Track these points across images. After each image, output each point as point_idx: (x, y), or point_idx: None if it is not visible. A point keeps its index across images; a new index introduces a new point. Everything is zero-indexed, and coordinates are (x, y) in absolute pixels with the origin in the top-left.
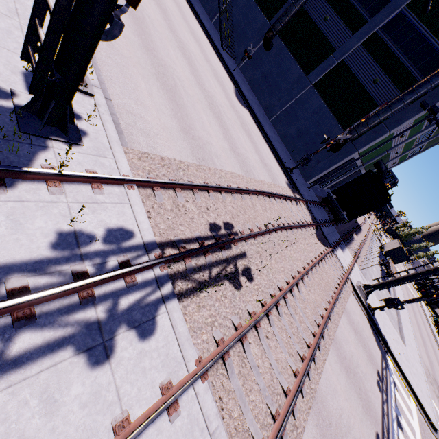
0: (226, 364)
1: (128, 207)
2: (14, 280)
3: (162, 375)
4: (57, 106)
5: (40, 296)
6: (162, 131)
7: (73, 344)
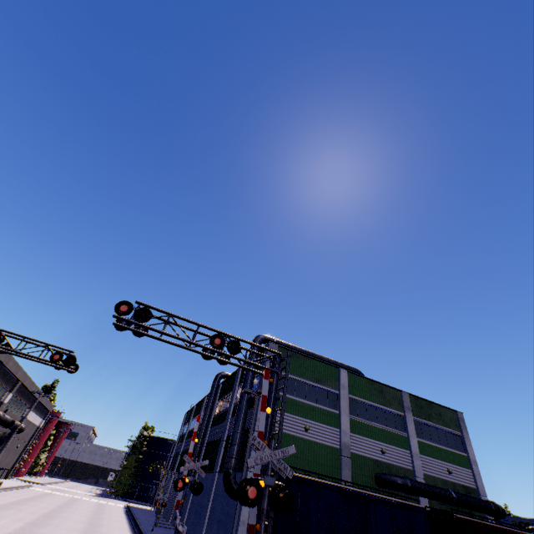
0: None
1: None
2: None
3: None
4: None
5: None
6: None
7: None
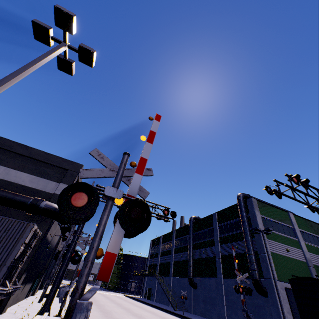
0: None
1: None
2: None
3: None
4: (45, 309)
5: None
6: None
7: None
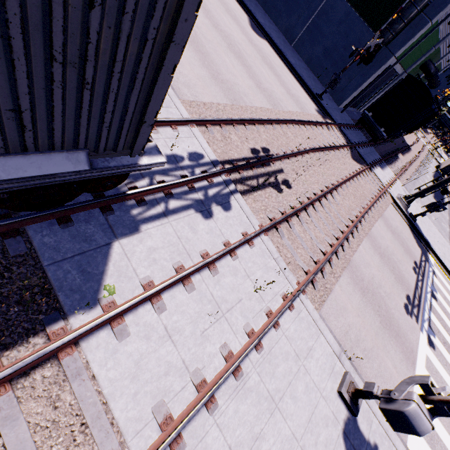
0: (278, 231)
1: (195, 139)
2: (157, 178)
3: (241, 229)
4: None
5: (173, 183)
6: (198, 81)
7: (193, 208)
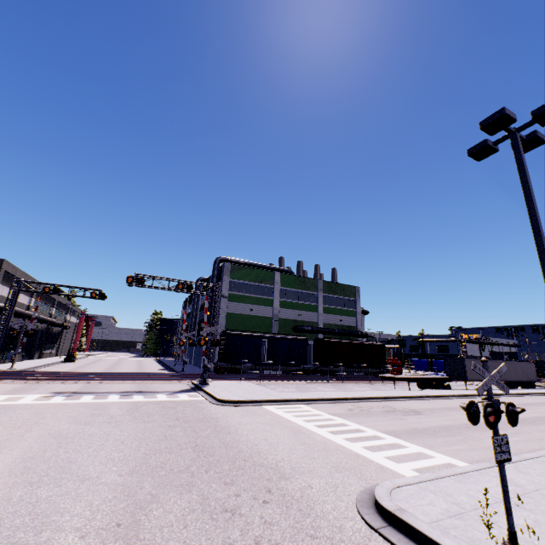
0: None
1: None
2: None
3: None
4: None
5: None
6: None
7: None
